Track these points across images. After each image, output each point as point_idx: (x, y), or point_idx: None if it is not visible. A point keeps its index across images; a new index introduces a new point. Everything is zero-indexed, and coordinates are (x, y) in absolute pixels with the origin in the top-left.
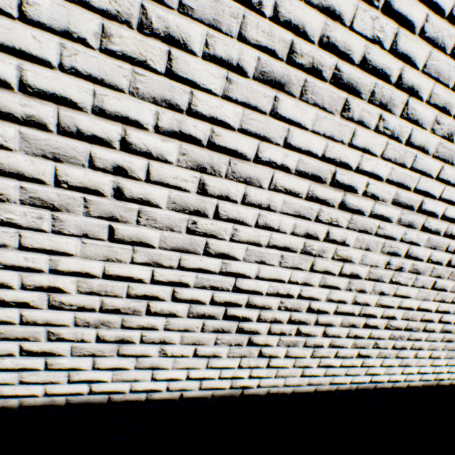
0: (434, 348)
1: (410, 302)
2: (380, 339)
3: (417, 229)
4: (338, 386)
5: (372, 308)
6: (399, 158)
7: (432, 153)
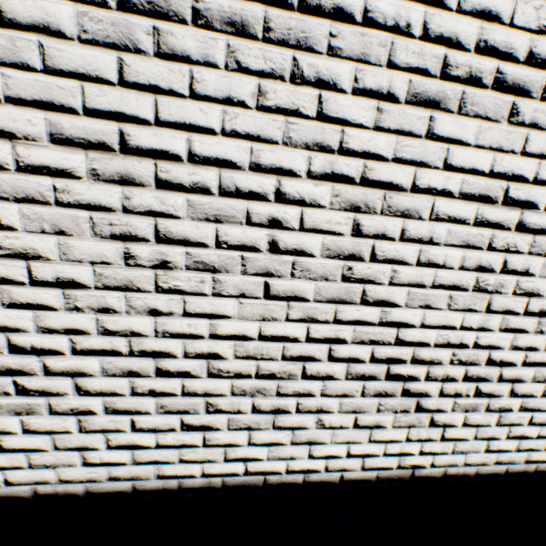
0: (357, 410)
1: (236, 325)
2: (216, 396)
3: (152, 188)
4: (182, 481)
5: (154, 341)
6: (8, 54)
7: (78, 36)
